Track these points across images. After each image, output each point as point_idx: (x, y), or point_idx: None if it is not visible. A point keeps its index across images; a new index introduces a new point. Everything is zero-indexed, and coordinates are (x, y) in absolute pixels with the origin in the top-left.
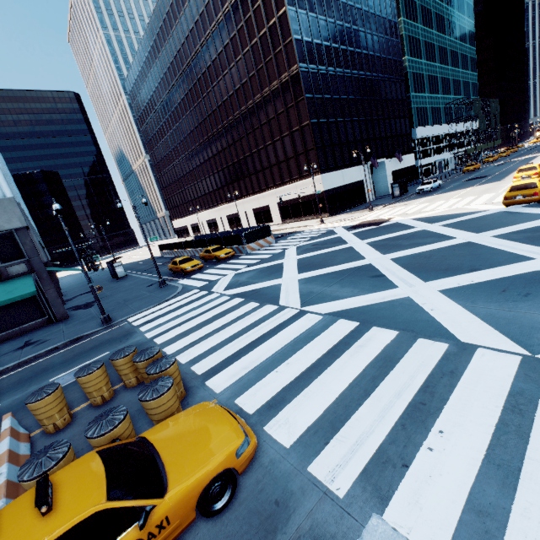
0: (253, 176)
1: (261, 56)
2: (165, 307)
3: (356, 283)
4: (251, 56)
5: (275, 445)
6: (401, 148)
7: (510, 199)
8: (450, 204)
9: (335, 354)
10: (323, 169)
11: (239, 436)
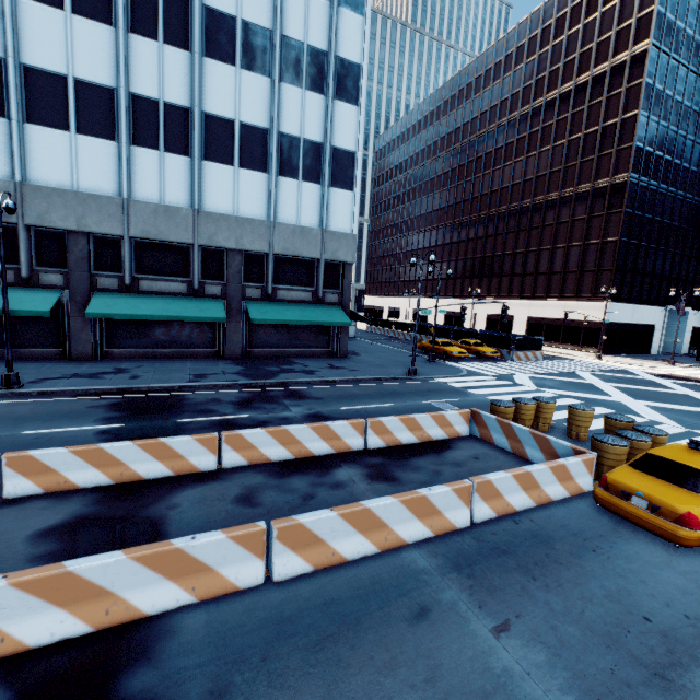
0: (505, 278)
1: (579, 153)
2: (471, 381)
3: None
4: (563, 150)
5: None
6: None
7: None
8: None
9: None
10: (614, 296)
11: None
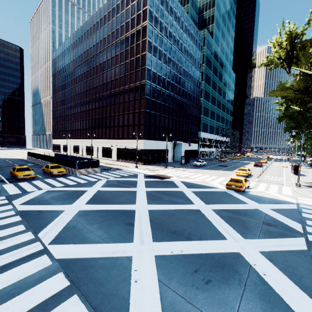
0: (108, 128)
1: (129, 69)
2: None
3: (111, 227)
4: (123, 67)
5: None
6: (192, 139)
7: (229, 186)
8: (204, 177)
9: None
10: (146, 137)
11: None
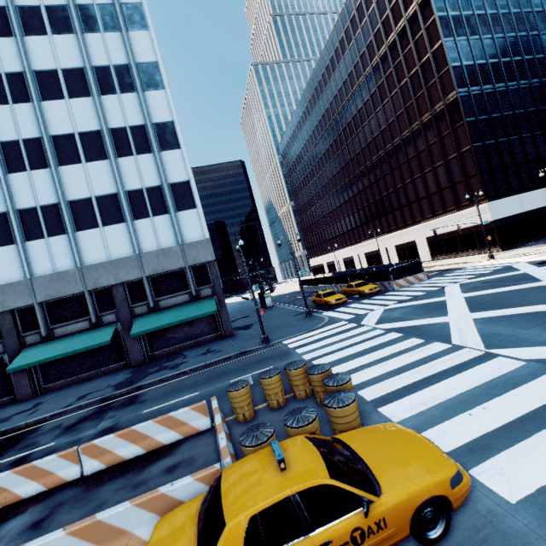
0: (397, 212)
1: (411, 93)
2: (316, 335)
3: None
4: (399, 96)
5: (491, 494)
6: None
7: None
8: None
9: None
10: (490, 195)
11: (449, 465)
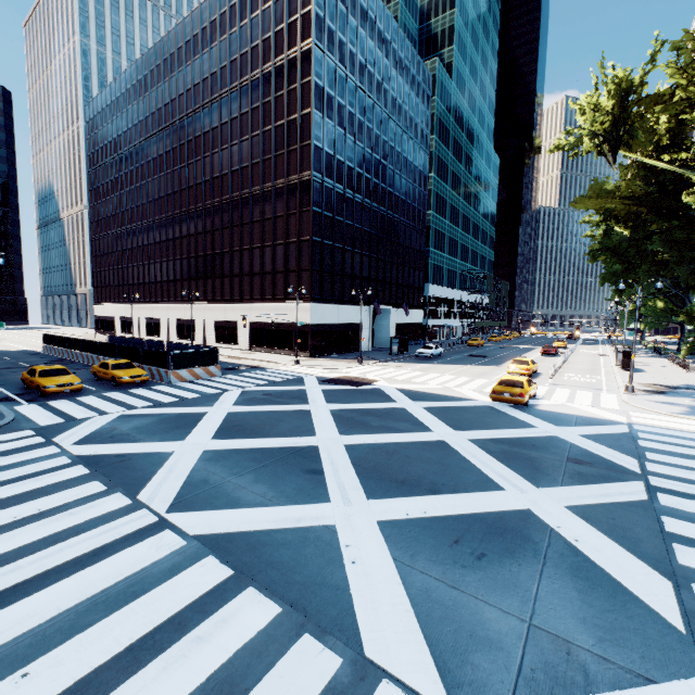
0: (227, 279)
1: (273, 146)
2: None
3: (280, 477)
4: (260, 141)
5: None
6: (411, 300)
7: (498, 394)
8: (443, 381)
9: (139, 657)
10: (316, 297)
11: None
